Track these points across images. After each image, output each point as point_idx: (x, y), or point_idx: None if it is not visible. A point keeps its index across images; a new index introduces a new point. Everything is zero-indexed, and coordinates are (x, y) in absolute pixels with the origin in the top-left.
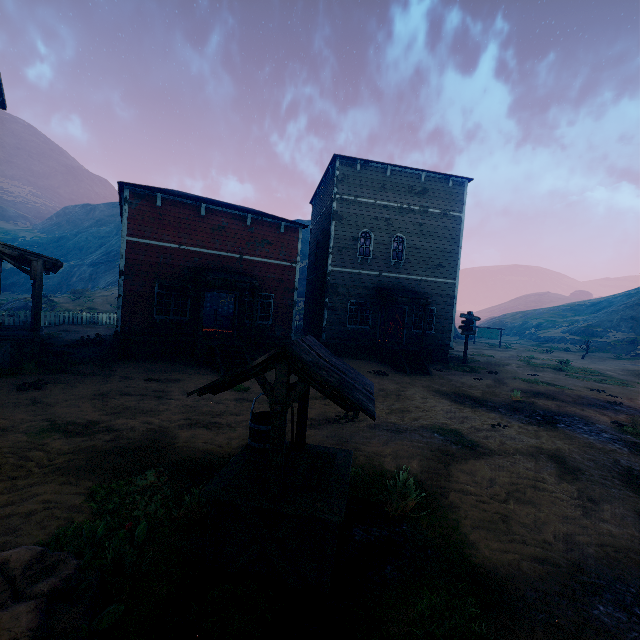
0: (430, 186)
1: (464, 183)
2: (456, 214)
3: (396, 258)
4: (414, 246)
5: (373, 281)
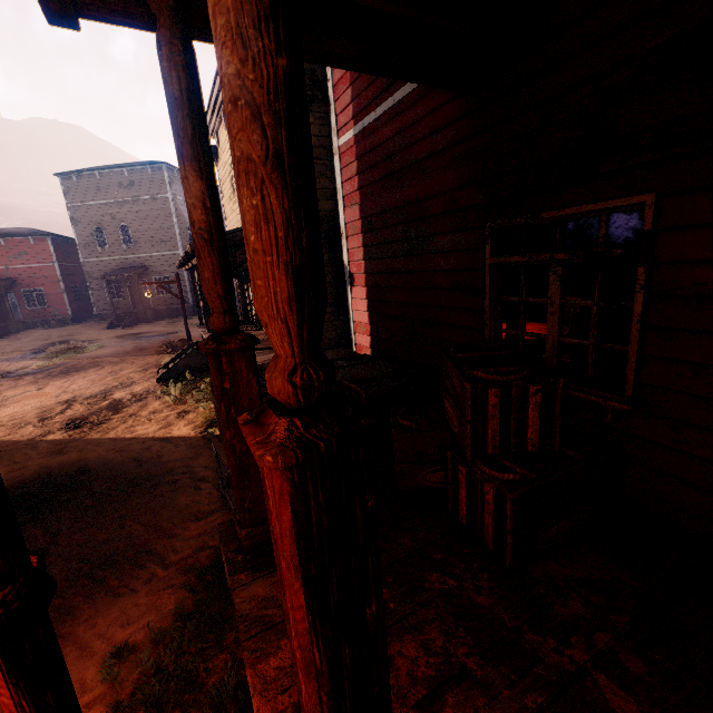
0: (135, 178)
1: (163, 167)
2: (164, 196)
3: (128, 243)
4: (138, 230)
5: (116, 264)
